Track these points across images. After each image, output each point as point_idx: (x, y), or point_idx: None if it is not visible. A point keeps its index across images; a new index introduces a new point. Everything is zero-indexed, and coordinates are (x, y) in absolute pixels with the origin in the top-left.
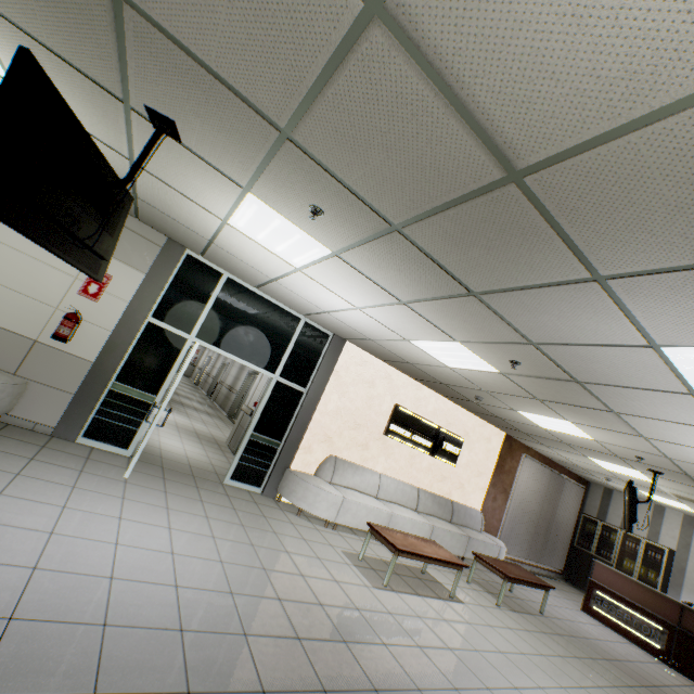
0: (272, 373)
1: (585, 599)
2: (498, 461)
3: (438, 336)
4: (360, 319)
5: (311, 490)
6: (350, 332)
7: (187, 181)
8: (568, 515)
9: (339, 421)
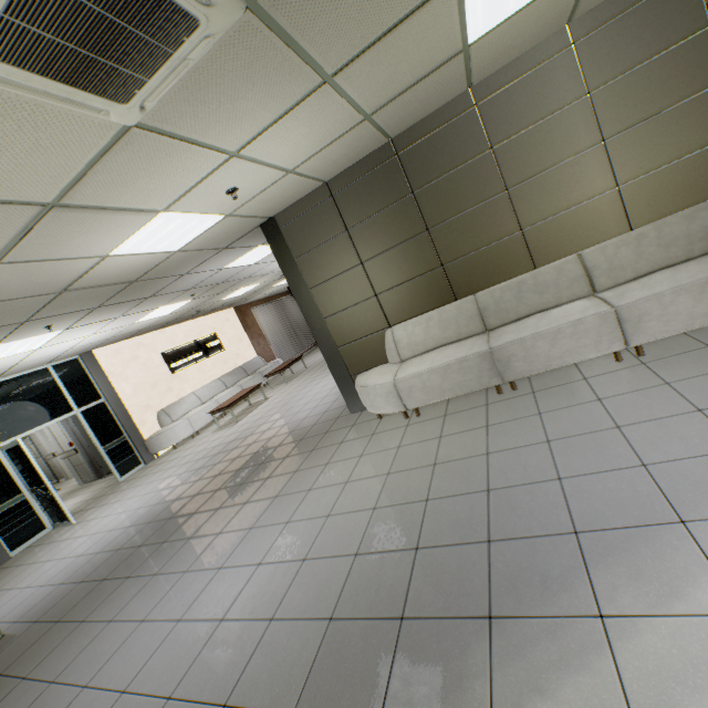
0: (73, 412)
1: None
2: (243, 325)
3: (150, 312)
4: (97, 337)
5: (169, 433)
6: (93, 345)
7: None
8: (298, 315)
9: (142, 393)
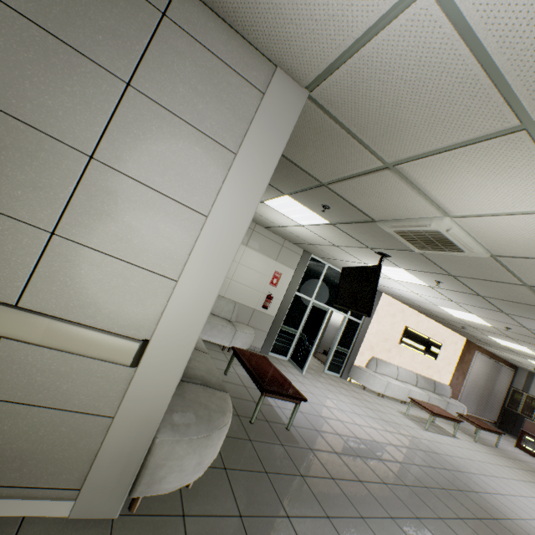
0: (346, 314)
1: (517, 440)
2: (460, 356)
3: (462, 311)
4: (410, 294)
5: (371, 377)
6: (392, 293)
7: (364, 256)
8: (502, 388)
9: (377, 337)
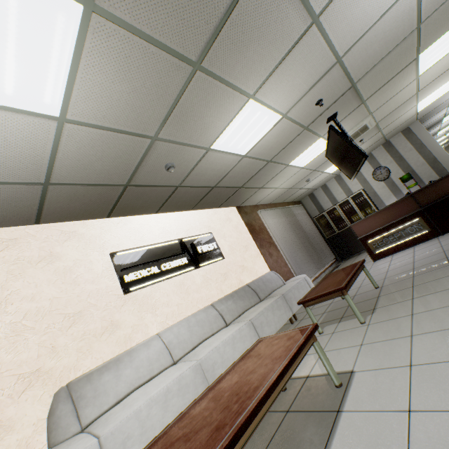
0: None
1: (368, 253)
2: (248, 228)
3: None
4: None
5: None
6: None
7: None
8: (310, 226)
9: (34, 337)
